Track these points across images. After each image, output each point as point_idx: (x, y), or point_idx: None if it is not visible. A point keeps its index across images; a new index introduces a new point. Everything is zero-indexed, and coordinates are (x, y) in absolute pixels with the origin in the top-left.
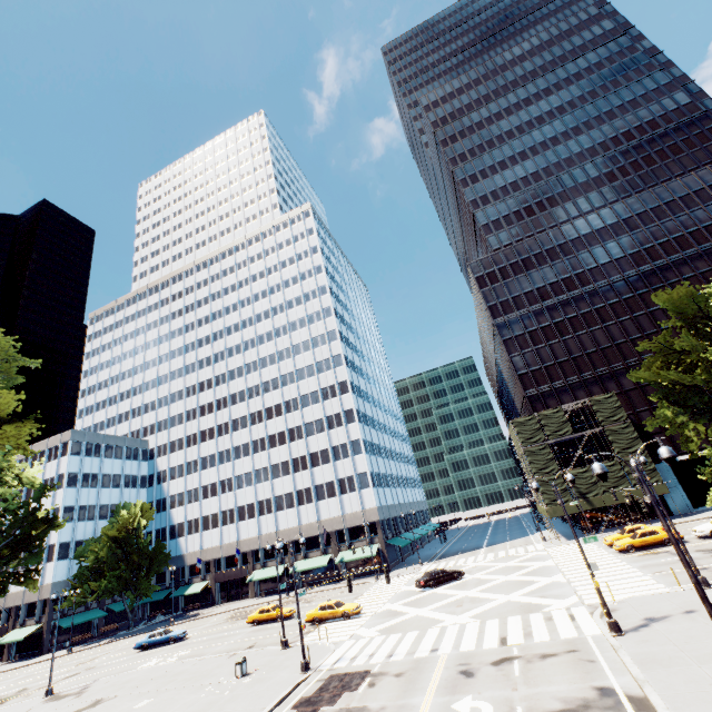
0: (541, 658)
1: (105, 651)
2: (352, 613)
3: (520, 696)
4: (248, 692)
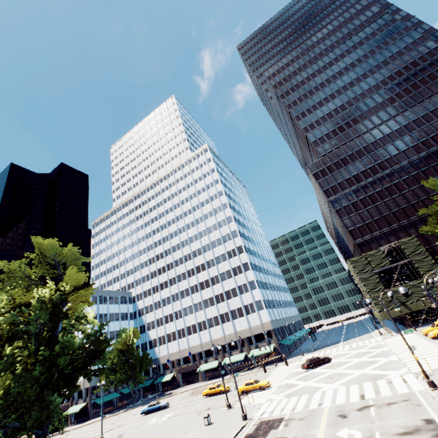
0: (387, 405)
1: (123, 416)
2: (265, 386)
3: (376, 427)
4: (215, 433)
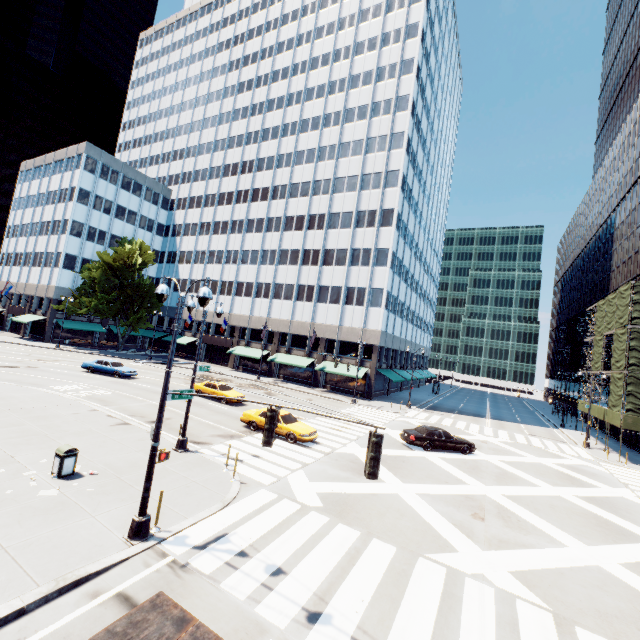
0: None
1: (74, 358)
2: (299, 438)
3: None
4: None
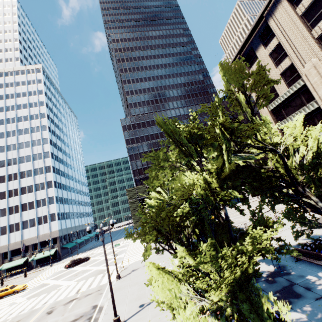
0: (85, 296)
1: None
2: (19, 290)
3: (62, 318)
4: None
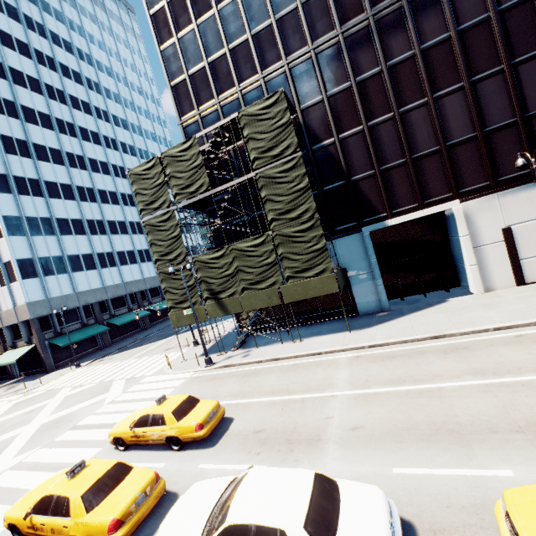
0: None
1: None
2: None
3: None
4: None
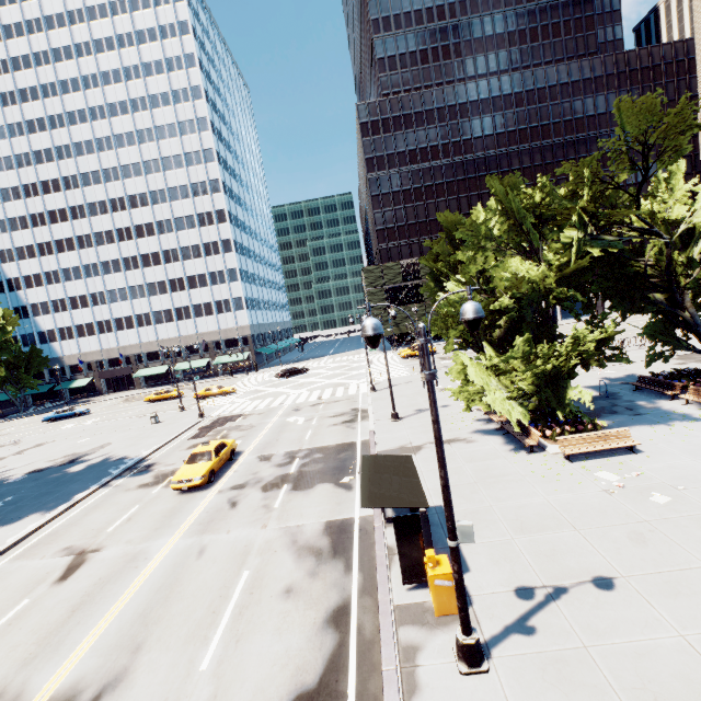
0: (334, 402)
1: (7, 426)
2: (229, 392)
3: (318, 414)
4: (165, 428)
